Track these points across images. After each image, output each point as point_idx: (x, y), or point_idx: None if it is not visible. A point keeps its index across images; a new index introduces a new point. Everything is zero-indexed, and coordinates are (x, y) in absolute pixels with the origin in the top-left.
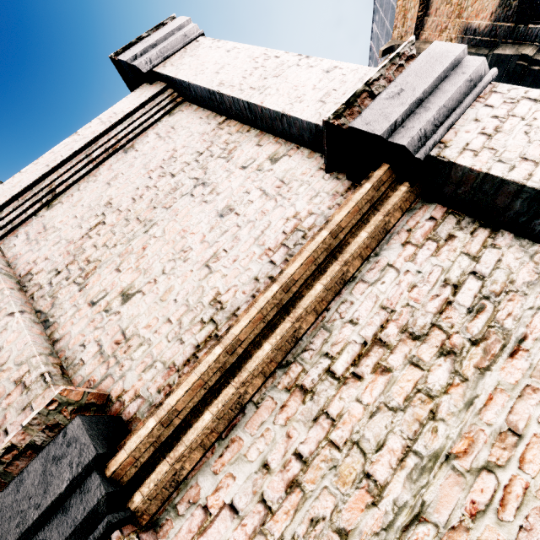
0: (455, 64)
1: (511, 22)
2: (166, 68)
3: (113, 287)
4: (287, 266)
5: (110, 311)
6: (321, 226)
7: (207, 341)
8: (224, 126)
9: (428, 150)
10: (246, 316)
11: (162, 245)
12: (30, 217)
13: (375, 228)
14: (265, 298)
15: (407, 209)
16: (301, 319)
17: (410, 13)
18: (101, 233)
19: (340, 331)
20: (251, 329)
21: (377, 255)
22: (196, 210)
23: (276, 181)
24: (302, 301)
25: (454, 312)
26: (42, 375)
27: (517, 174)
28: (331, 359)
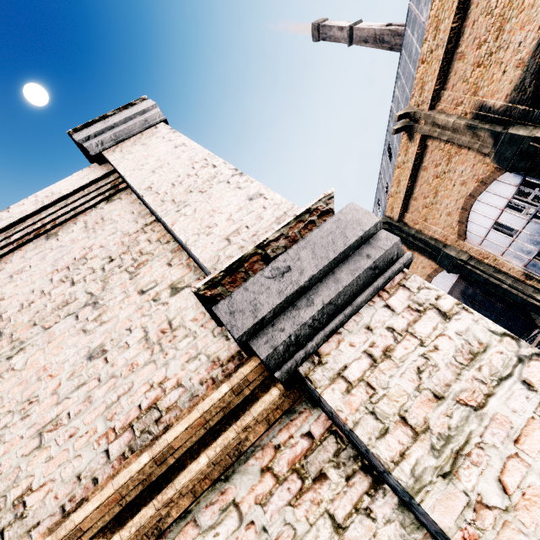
0: (362, 241)
1: (526, 105)
2: (114, 154)
3: None
4: (92, 492)
5: None
6: (158, 433)
7: None
8: (148, 230)
9: (294, 367)
10: None
11: (14, 383)
12: None
13: (223, 449)
14: None
15: (281, 416)
16: None
17: (427, 85)
18: None
19: None
20: None
21: (227, 479)
22: (70, 341)
23: (164, 322)
24: None
25: None
26: None
27: (387, 447)
28: None
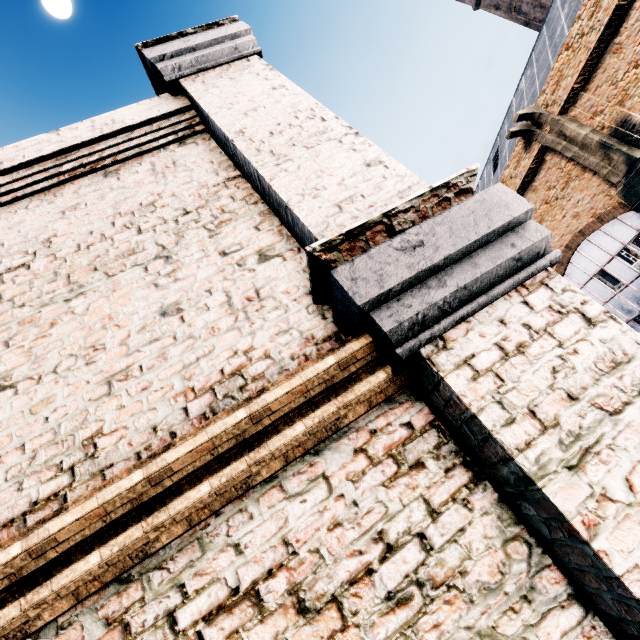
0: (508, 228)
1: None
2: (194, 84)
3: None
4: (180, 439)
5: None
6: (252, 394)
7: (49, 500)
8: (231, 185)
9: (417, 346)
10: (79, 508)
11: (75, 328)
12: None
13: (321, 421)
14: (117, 488)
15: (382, 402)
16: (162, 528)
17: (565, 81)
18: (18, 280)
19: (216, 555)
20: (81, 527)
21: (317, 453)
22: (139, 293)
23: (250, 290)
24: (174, 502)
25: (369, 590)
26: None
27: (512, 435)
28: (183, 597)
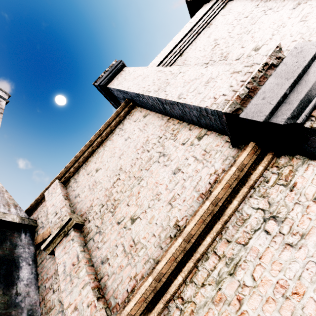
0: None
1: None
2: None
3: (245, 51)
4: None
5: (251, 56)
6: None
7: None
8: None
9: None
10: None
11: (263, 31)
12: (174, 61)
13: None
14: None
15: None
16: None
17: None
18: (220, 46)
19: None
20: None
21: None
22: (274, 16)
23: None
24: None
25: None
26: (244, 66)
27: None
28: None
